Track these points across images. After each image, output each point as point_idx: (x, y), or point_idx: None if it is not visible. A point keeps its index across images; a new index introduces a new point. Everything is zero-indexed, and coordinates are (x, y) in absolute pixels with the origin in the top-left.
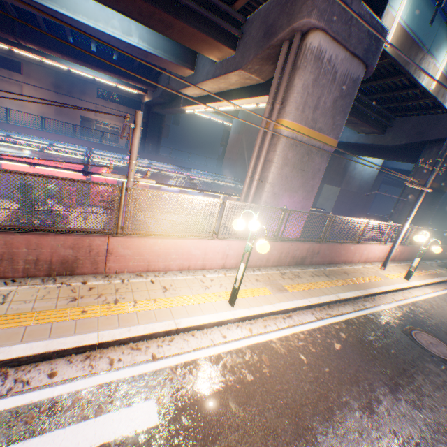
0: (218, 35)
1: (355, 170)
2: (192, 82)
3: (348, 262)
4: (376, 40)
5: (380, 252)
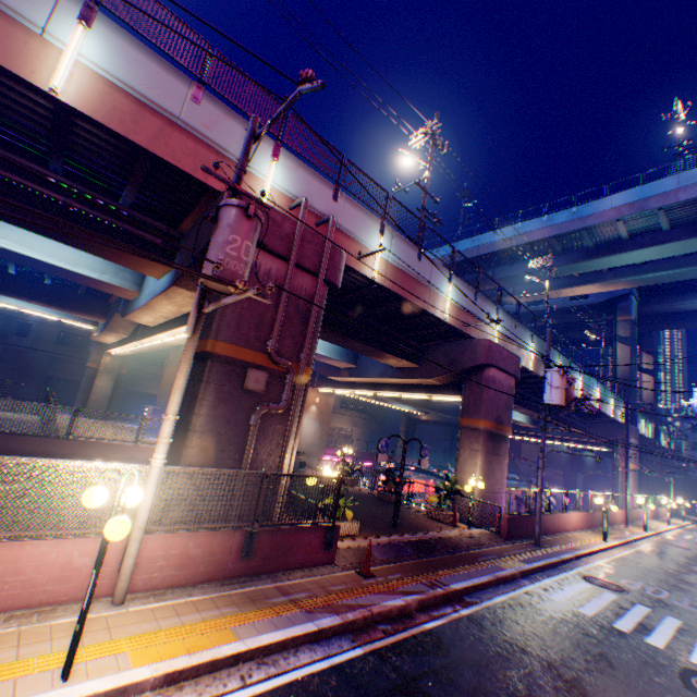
0: (581, 428)
1: (585, 459)
2: (535, 431)
3: (659, 517)
4: (637, 432)
5: (663, 511)
